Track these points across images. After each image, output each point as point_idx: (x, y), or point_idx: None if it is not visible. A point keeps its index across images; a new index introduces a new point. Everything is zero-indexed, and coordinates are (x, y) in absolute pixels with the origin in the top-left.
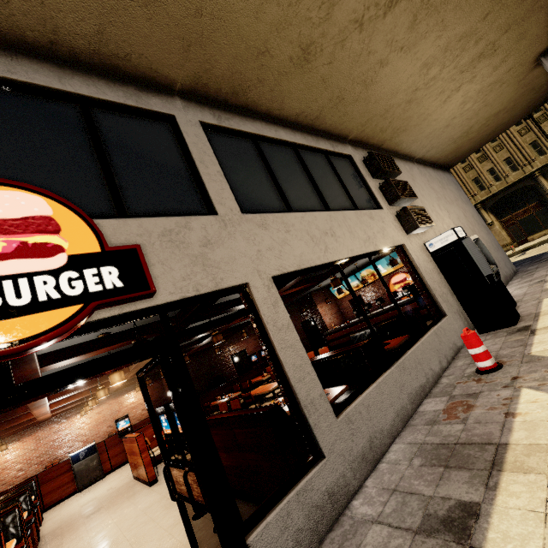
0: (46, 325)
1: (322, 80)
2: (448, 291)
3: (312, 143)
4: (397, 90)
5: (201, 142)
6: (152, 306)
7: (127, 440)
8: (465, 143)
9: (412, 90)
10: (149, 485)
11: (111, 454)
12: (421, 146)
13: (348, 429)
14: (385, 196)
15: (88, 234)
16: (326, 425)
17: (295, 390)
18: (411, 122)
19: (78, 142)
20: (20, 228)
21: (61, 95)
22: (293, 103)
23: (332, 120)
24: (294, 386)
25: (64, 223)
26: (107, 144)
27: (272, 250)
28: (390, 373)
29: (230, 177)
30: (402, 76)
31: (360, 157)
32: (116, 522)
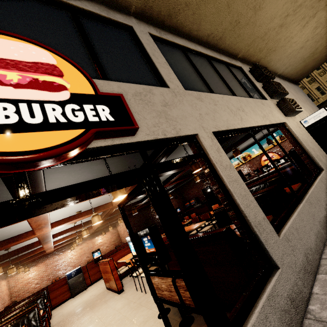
0: (56, 141)
1: (227, 5)
2: (319, 154)
3: (217, 56)
4: (275, 15)
5: (151, 44)
6: (135, 142)
7: (101, 263)
8: (310, 62)
9: (284, 16)
10: (118, 293)
11: (90, 273)
12: (283, 64)
13: (288, 246)
14: (267, 92)
15: (84, 81)
16: (273, 242)
17: (246, 214)
18: (279, 43)
19: (70, 33)
20: (31, 68)
21: (57, 3)
22: (206, 25)
23: (230, 40)
24: (244, 210)
25: (66, 71)
26: (90, 37)
27: (208, 115)
28: (303, 206)
29: (172, 69)
30: (280, 3)
31: (247, 69)
32: (100, 318)
